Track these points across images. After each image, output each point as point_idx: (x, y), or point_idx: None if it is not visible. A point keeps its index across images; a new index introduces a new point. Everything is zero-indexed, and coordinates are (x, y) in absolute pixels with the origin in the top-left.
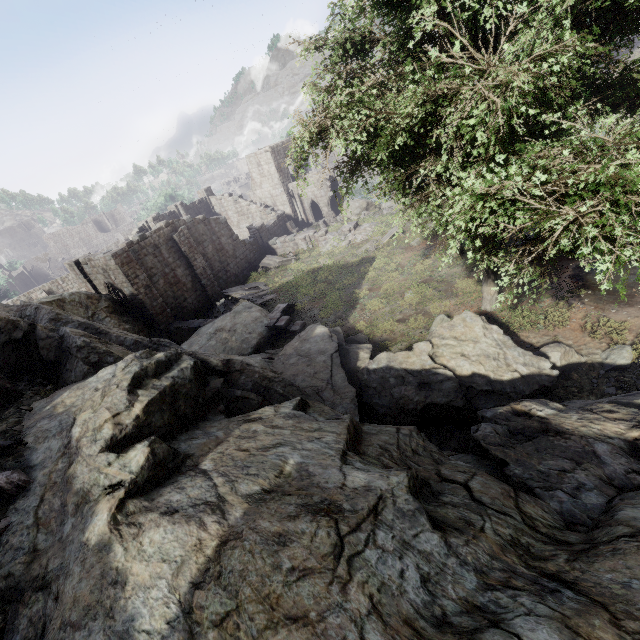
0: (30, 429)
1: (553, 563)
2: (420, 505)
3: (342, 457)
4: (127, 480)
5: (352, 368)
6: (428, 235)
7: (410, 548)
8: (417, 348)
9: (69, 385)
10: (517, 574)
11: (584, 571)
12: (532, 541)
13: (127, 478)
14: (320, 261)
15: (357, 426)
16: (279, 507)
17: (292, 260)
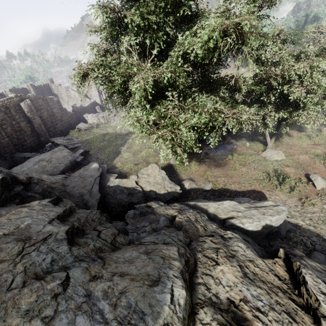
0: None
1: (105, 253)
2: (67, 237)
3: (50, 221)
4: None
5: (104, 185)
6: None
7: (53, 251)
8: (131, 178)
9: None
10: (89, 257)
11: (111, 254)
12: (106, 248)
13: None
14: (108, 130)
15: (73, 210)
16: (5, 239)
17: (94, 127)
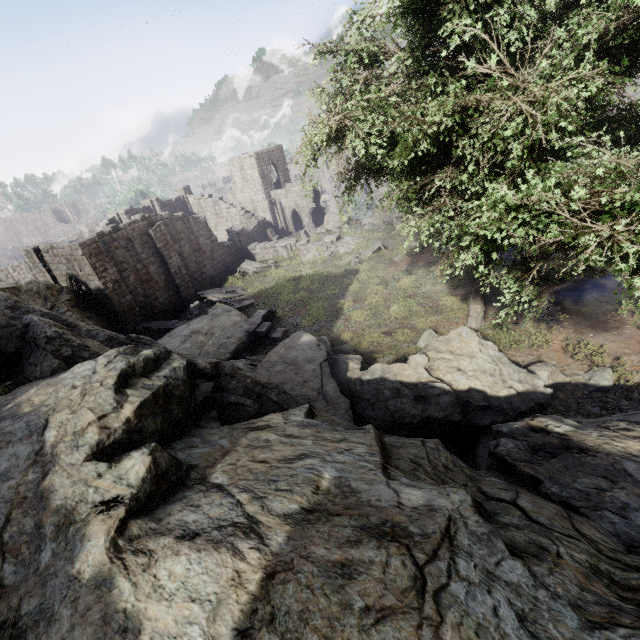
0: None
1: None
2: (493, 527)
3: (384, 471)
4: (126, 495)
5: (342, 378)
6: (411, 252)
7: (496, 579)
8: (413, 360)
9: (35, 381)
10: (616, 608)
11: None
12: (610, 568)
13: (126, 493)
14: (302, 270)
15: (380, 437)
16: (332, 530)
17: (272, 267)
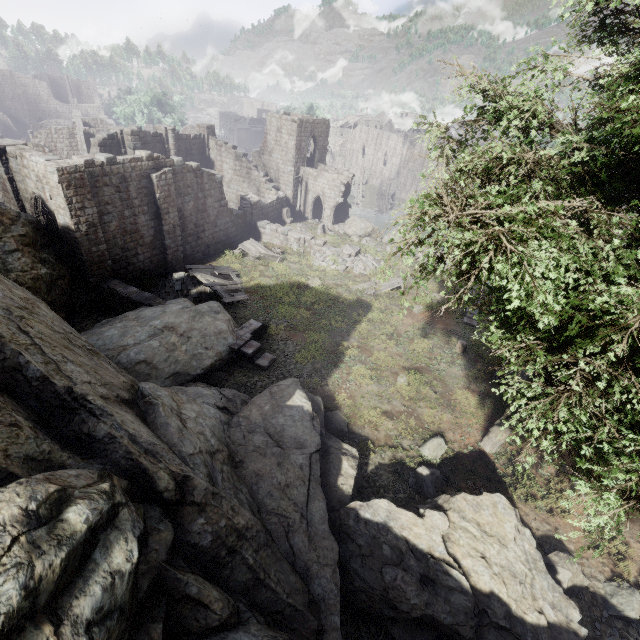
0: None
1: None
2: None
3: None
4: None
5: (331, 485)
6: (431, 307)
7: None
8: (430, 518)
9: None
10: None
11: None
12: None
13: None
14: (310, 278)
15: None
16: None
17: (278, 258)
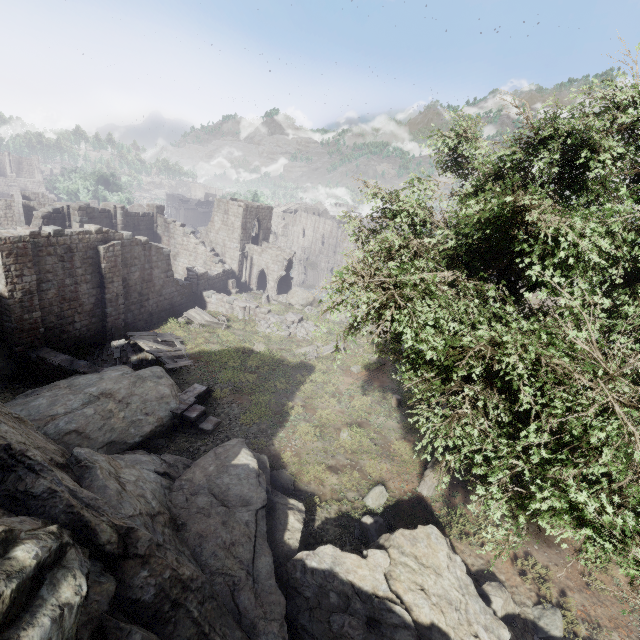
0: None
1: None
2: None
3: None
4: None
5: (277, 541)
6: (368, 366)
7: None
8: (373, 557)
9: None
10: None
11: None
12: None
13: None
14: (255, 343)
15: None
16: None
17: (223, 325)
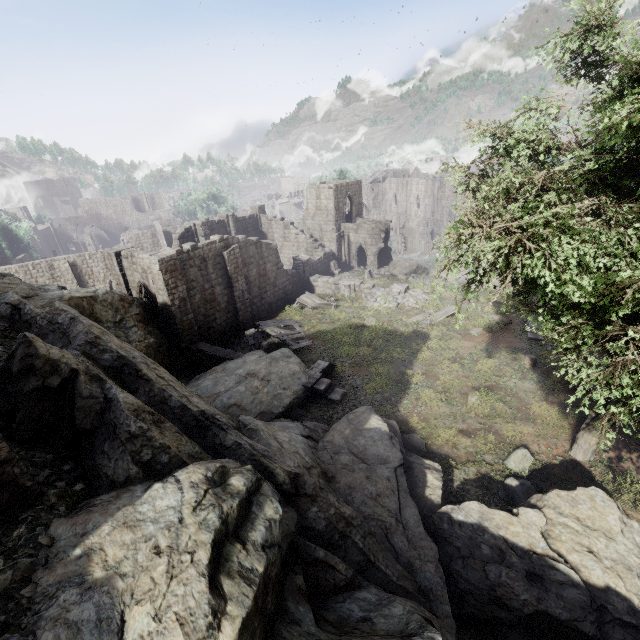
0: (47, 602)
1: None
2: None
3: None
4: None
5: (419, 496)
6: (490, 328)
7: None
8: (525, 515)
9: (108, 497)
10: None
11: None
12: None
13: None
14: (365, 318)
15: None
16: None
17: (332, 305)
